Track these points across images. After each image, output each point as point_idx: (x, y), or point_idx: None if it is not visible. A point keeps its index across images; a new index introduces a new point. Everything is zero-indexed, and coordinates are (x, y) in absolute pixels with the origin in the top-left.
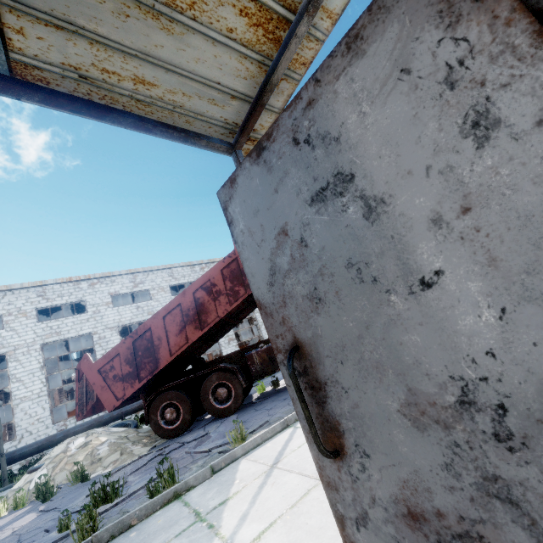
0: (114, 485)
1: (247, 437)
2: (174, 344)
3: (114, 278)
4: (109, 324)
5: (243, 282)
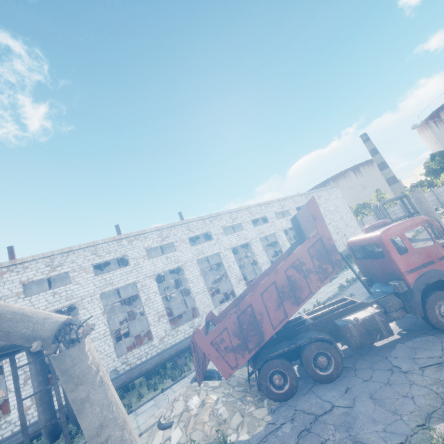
0: None
1: (421, 433)
2: (274, 319)
3: (146, 235)
4: (148, 273)
5: (329, 260)
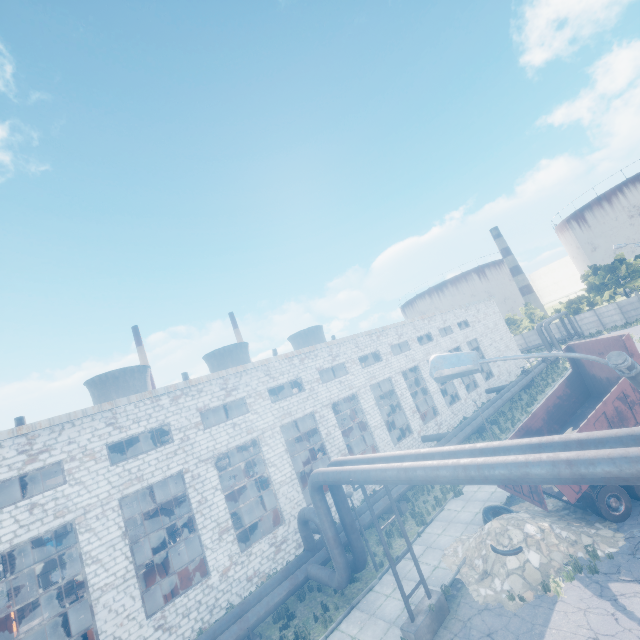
0: None
1: None
2: None
3: (316, 352)
4: (324, 402)
5: None
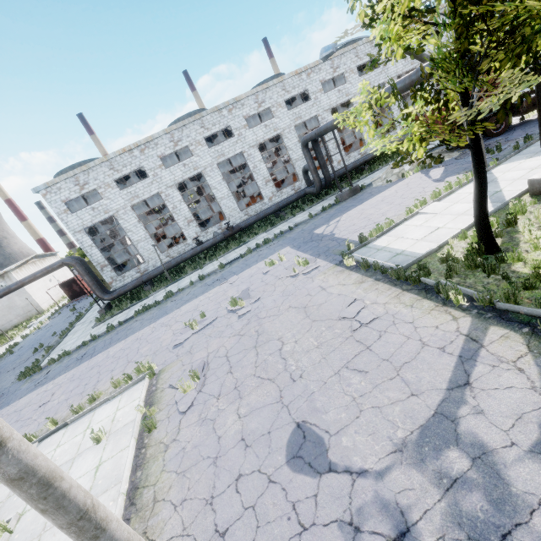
0: (498, 146)
1: None
2: None
3: (320, 66)
4: (325, 108)
5: None
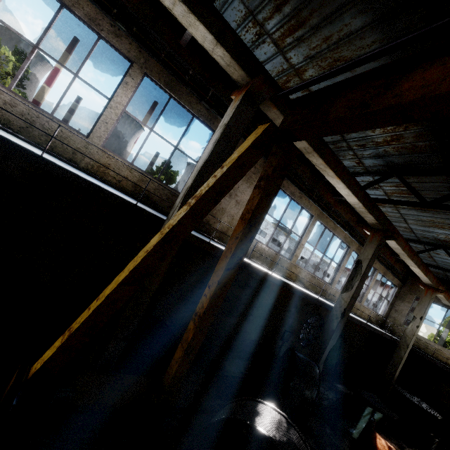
0: None
1: None
2: None
3: None
4: None
5: None
